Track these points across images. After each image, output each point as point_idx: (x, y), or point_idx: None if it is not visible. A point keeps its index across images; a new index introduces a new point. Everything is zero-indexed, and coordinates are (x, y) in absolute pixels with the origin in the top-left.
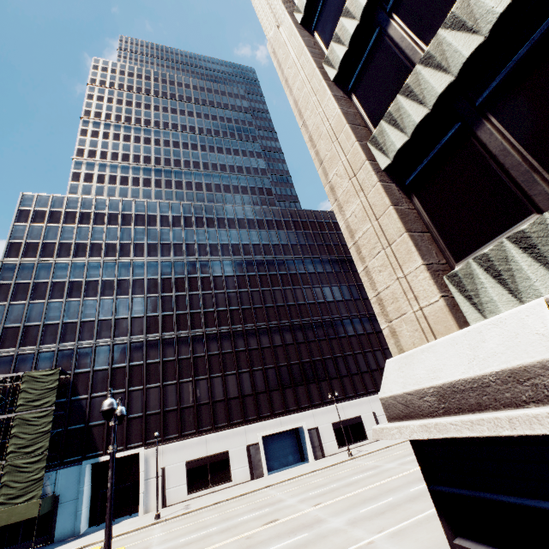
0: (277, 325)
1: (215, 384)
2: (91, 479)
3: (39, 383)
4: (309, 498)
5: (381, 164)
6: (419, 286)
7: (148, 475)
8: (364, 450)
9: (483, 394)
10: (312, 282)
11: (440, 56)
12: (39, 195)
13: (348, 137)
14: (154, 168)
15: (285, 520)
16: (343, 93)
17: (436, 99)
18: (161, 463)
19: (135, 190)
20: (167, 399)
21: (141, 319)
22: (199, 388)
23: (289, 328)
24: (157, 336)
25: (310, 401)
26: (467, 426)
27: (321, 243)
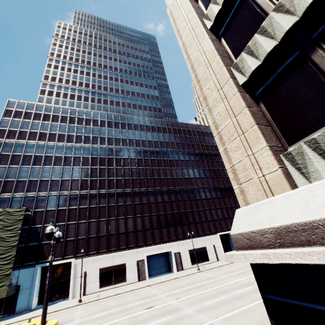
0: (159, 190)
1: (120, 223)
2: (40, 276)
3: (11, 215)
4: (173, 294)
5: (239, 81)
6: (263, 161)
7: (76, 275)
8: (206, 267)
9: (312, 233)
10: (182, 166)
11: (289, 4)
12: (19, 101)
13: (218, 64)
14: (91, 90)
15: (158, 307)
16: (216, 37)
17: (283, 34)
18: (84, 268)
19: (78, 103)
20: (90, 230)
21: (78, 181)
22: (110, 224)
23: (167, 192)
24: (86, 192)
25: (177, 236)
26: (299, 256)
27: (189, 142)
